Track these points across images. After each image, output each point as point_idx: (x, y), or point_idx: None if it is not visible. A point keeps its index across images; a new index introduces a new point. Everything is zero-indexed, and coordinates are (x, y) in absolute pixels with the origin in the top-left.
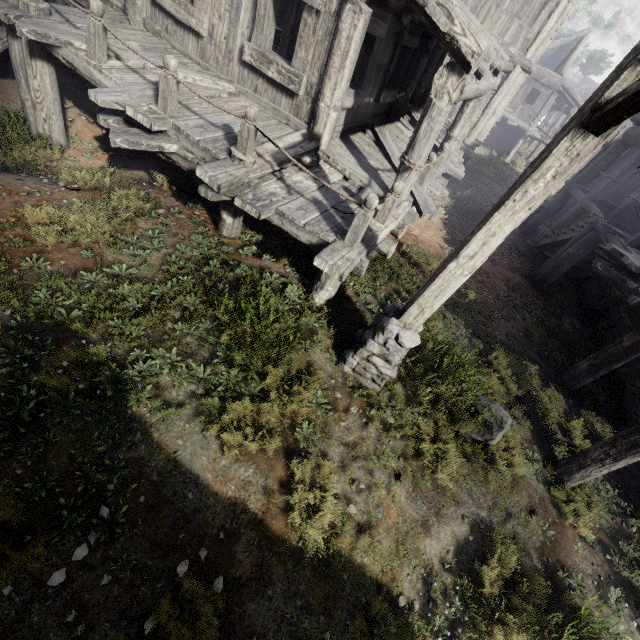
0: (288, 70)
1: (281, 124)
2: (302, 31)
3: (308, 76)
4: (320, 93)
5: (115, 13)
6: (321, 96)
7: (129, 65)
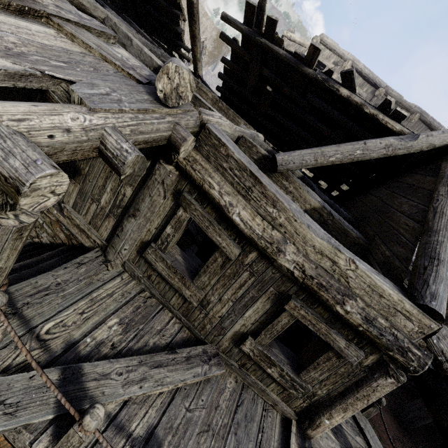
0: (293, 379)
1: (268, 410)
2: (322, 361)
3: (313, 386)
4: (326, 410)
5: (92, 254)
6: (328, 414)
7: (110, 410)
